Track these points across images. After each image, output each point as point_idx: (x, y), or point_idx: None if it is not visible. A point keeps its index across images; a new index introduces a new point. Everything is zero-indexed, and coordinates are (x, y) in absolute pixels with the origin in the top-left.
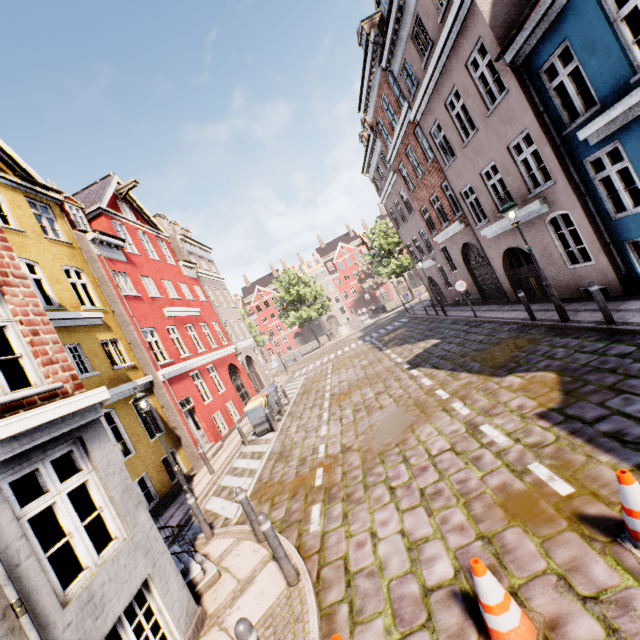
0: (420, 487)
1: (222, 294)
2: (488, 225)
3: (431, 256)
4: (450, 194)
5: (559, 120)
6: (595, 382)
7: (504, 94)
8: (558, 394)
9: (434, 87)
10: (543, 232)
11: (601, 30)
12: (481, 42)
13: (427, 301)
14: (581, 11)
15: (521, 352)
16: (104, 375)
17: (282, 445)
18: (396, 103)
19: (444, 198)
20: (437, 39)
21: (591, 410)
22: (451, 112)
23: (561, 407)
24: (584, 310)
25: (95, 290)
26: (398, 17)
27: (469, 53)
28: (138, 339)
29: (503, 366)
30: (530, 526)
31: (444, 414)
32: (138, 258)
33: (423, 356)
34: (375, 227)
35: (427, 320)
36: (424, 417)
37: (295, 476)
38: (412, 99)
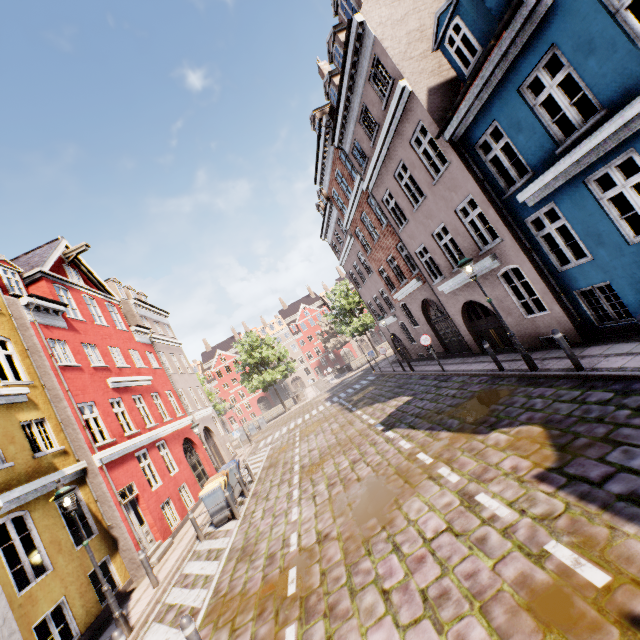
0: (420, 587)
1: (178, 360)
2: (444, 281)
3: (392, 313)
4: (405, 255)
5: (498, 186)
6: (586, 434)
7: (447, 165)
8: (551, 450)
9: (383, 161)
10: (497, 285)
11: (524, 113)
12: (421, 124)
13: (391, 357)
14: (505, 98)
15: (498, 405)
16: (20, 466)
17: (245, 537)
18: (349, 176)
19: (400, 258)
20: (382, 122)
21: (593, 467)
22: (400, 182)
23: (559, 466)
24: (549, 358)
25: (23, 361)
26: (346, 105)
27: (412, 133)
28: (72, 417)
29: (483, 421)
30: (573, 639)
31: (431, 483)
32: (82, 324)
33: (397, 415)
34: (336, 288)
35: (395, 376)
36: (409, 488)
37: (262, 582)
38: (364, 172)
